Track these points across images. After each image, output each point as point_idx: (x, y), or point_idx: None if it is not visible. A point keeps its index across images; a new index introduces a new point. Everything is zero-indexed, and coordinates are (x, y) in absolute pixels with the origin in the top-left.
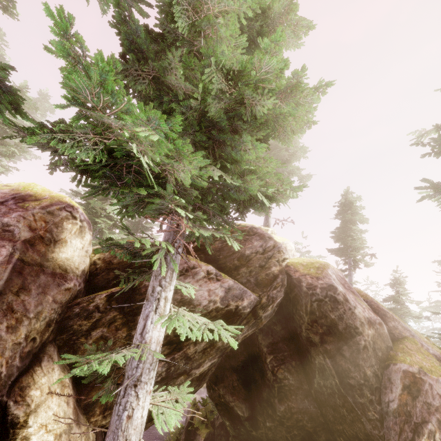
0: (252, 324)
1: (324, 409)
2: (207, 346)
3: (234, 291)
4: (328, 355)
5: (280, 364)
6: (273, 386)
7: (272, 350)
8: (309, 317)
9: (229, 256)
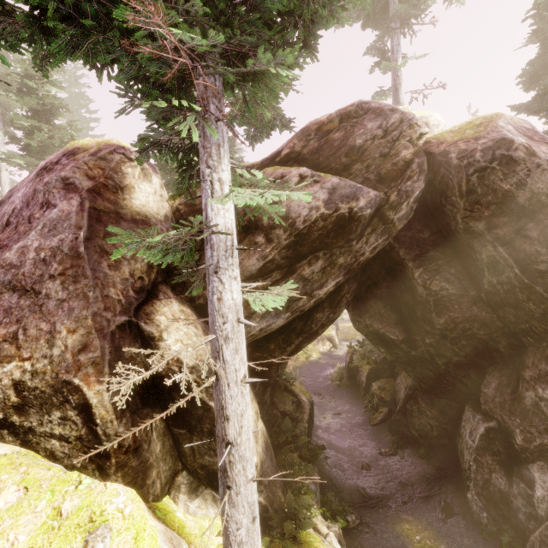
0: (381, 231)
1: (501, 311)
2: (325, 266)
3: (342, 191)
4: (500, 242)
5: (433, 275)
6: (427, 301)
7: (420, 262)
8: (466, 200)
9: (332, 155)
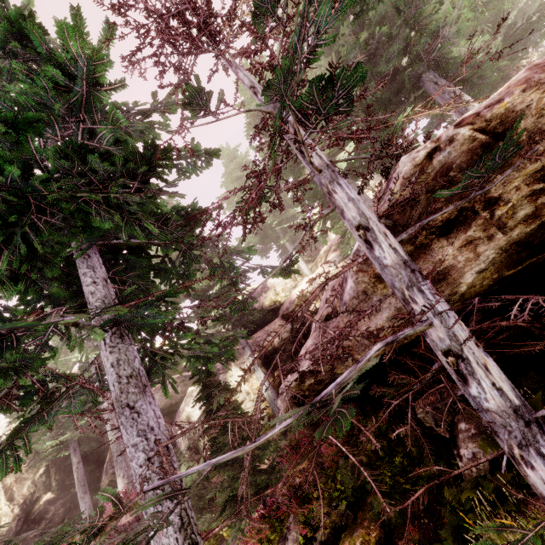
0: None
1: None
2: None
3: None
4: None
5: None
6: None
7: None
8: None
9: None
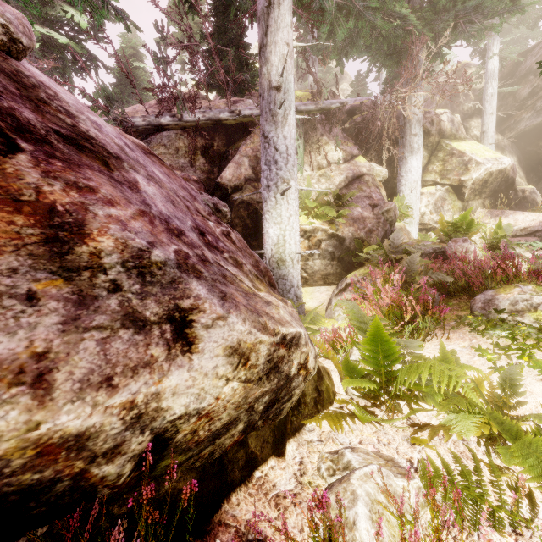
0: None
1: None
2: None
3: None
4: None
5: None
6: None
7: None
8: None
9: None
